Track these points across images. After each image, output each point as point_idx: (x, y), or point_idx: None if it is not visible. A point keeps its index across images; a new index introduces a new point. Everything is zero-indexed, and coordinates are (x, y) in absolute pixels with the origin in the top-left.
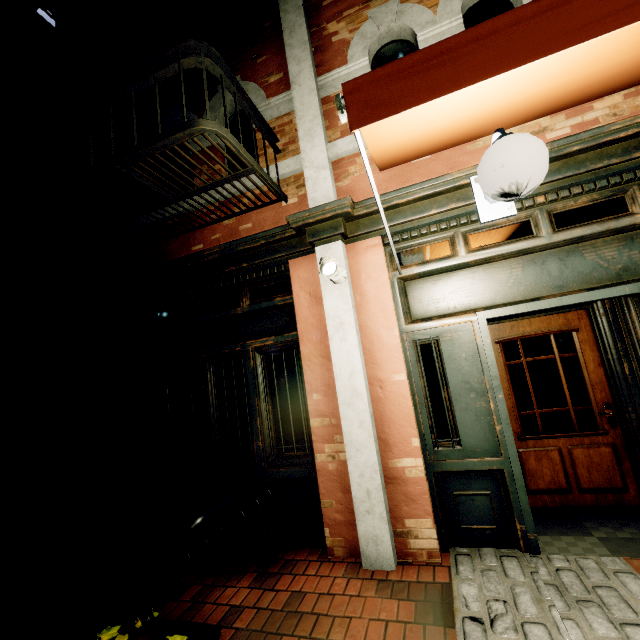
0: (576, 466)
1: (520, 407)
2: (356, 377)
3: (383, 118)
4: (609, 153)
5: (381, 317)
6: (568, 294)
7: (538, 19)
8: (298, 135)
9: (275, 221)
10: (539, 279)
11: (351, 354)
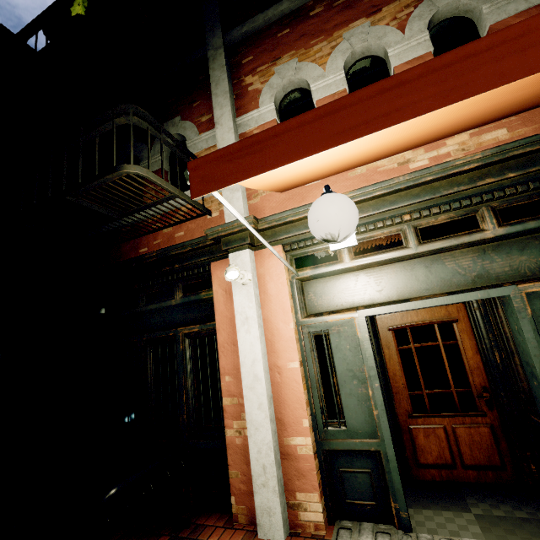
0: (459, 443)
1: (410, 387)
2: (257, 364)
3: (213, 191)
4: (458, 181)
5: (280, 312)
6: (432, 297)
7: (316, 123)
8: None
9: (202, 230)
10: (409, 283)
11: (253, 344)
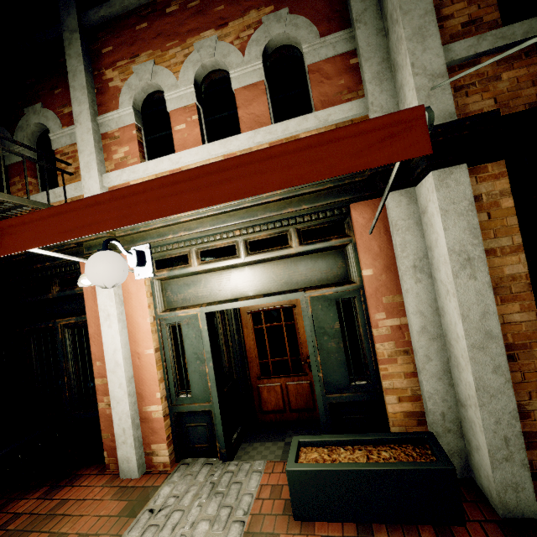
0: (289, 395)
1: (261, 357)
2: (117, 353)
3: None
4: (270, 208)
5: (139, 309)
6: (253, 298)
7: (50, 220)
8: (80, 166)
9: None
10: (240, 285)
11: (114, 337)
